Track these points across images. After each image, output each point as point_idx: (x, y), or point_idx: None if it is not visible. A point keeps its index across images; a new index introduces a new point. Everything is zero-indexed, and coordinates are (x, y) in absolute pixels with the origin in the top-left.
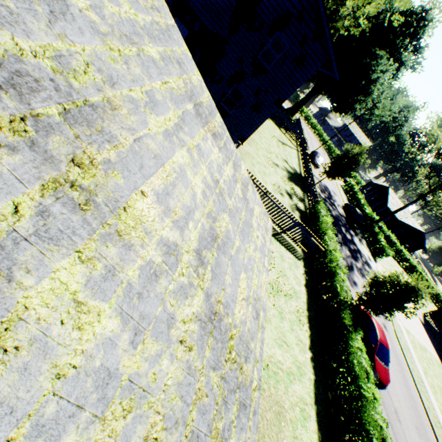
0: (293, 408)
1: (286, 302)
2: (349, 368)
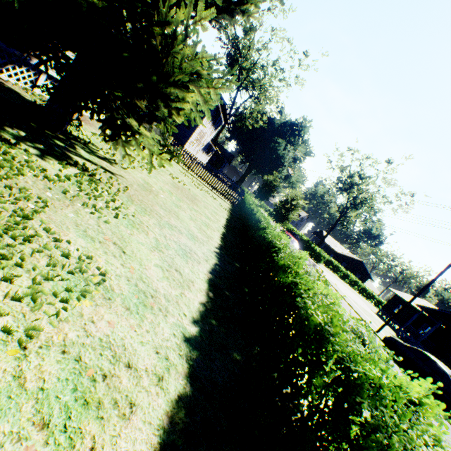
0: (207, 206)
1: (210, 197)
2: (250, 211)
